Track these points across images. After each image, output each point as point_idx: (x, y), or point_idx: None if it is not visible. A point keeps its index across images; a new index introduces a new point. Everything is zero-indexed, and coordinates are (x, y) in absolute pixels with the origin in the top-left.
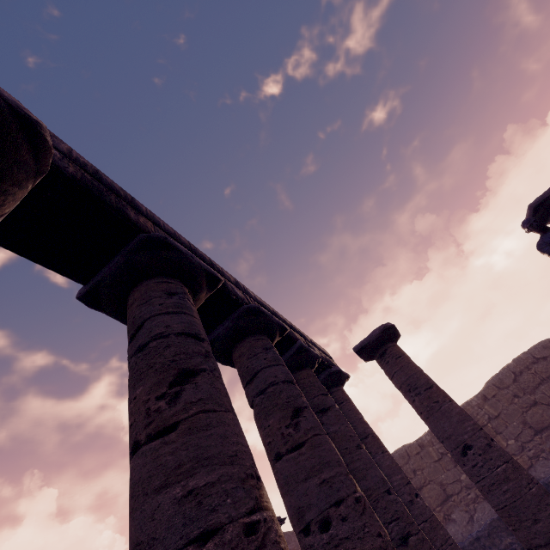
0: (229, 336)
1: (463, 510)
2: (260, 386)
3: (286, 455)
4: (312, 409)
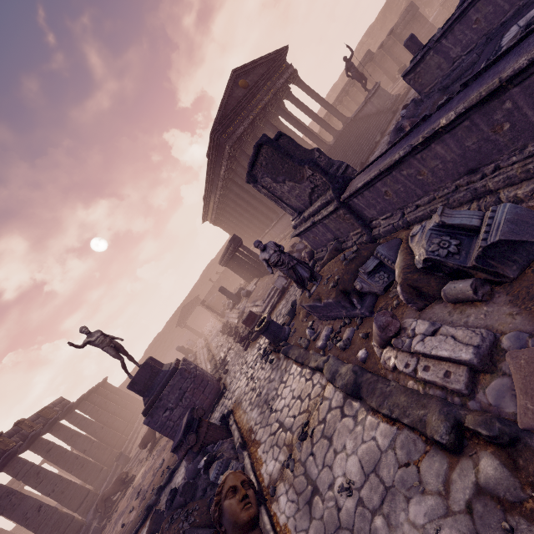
0: None
1: None
2: None
3: None
4: None
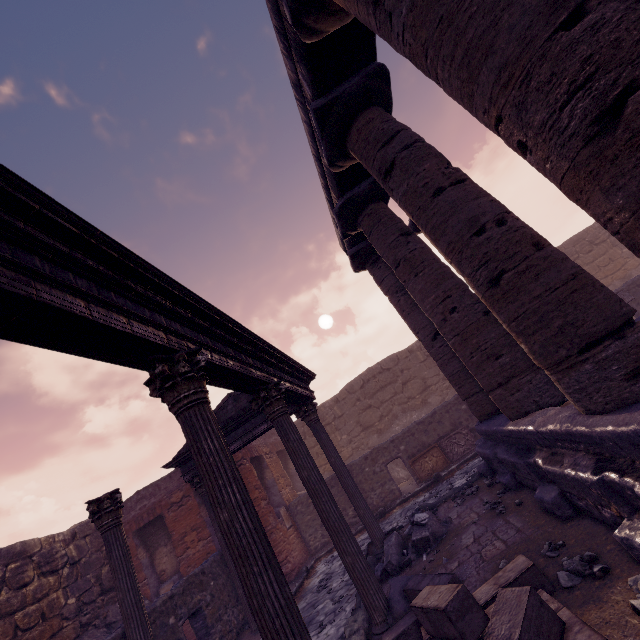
0: (356, 97)
1: (438, 394)
2: (406, 141)
3: (450, 187)
4: (396, 232)
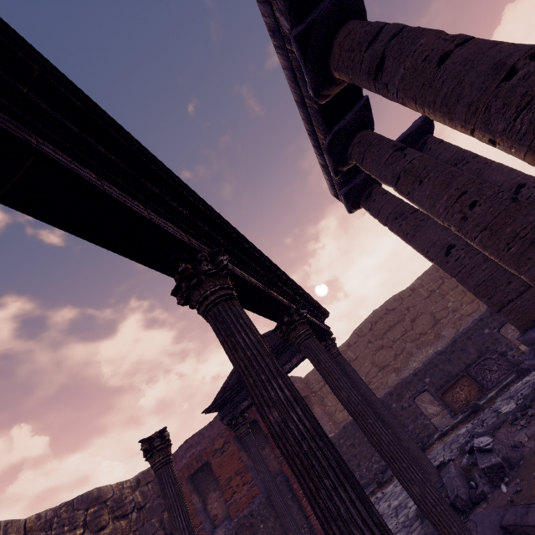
0: (333, 14)
1: (451, 327)
2: (393, 30)
3: (457, 48)
4: (390, 149)
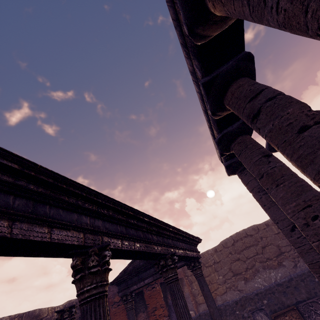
0: (231, 73)
1: (291, 260)
2: (270, 95)
3: (315, 125)
4: (259, 154)
